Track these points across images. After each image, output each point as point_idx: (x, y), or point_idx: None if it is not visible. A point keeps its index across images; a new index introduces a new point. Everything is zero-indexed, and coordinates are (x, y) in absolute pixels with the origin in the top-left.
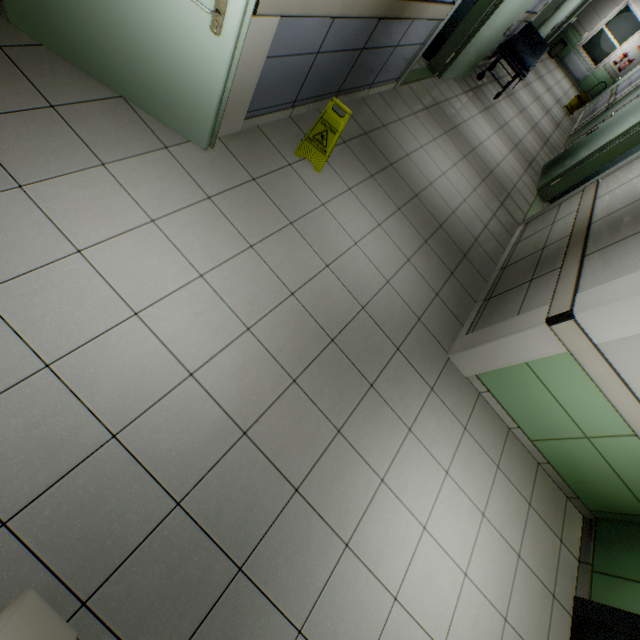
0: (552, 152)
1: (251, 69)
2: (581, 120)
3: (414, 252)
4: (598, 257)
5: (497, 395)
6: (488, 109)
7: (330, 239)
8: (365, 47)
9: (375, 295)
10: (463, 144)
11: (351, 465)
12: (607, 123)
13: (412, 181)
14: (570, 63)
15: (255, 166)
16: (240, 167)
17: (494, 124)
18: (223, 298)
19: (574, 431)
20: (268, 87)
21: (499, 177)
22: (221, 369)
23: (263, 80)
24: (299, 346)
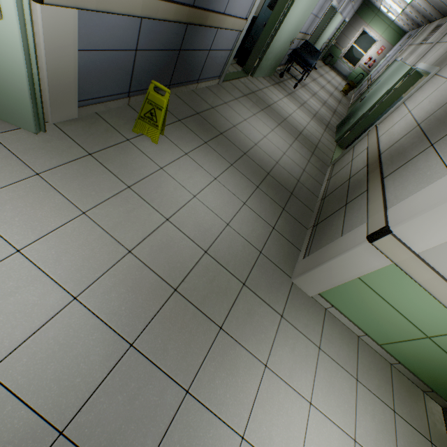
0: (340, 118)
1: (64, 59)
2: (353, 98)
3: (249, 196)
4: (395, 177)
5: (341, 308)
6: (291, 94)
7: (169, 196)
8: (181, 48)
9: (217, 238)
10: (277, 116)
11: (204, 431)
12: (371, 92)
13: (240, 143)
14: (338, 67)
15: (92, 143)
16: (76, 145)
17: (297, 103)
18: (45, 270)
19: (415, 333)
20: (94, 78)
21: (307, 136)
22: (33, 354)
23: (86, 71)
24: (137, 304)
